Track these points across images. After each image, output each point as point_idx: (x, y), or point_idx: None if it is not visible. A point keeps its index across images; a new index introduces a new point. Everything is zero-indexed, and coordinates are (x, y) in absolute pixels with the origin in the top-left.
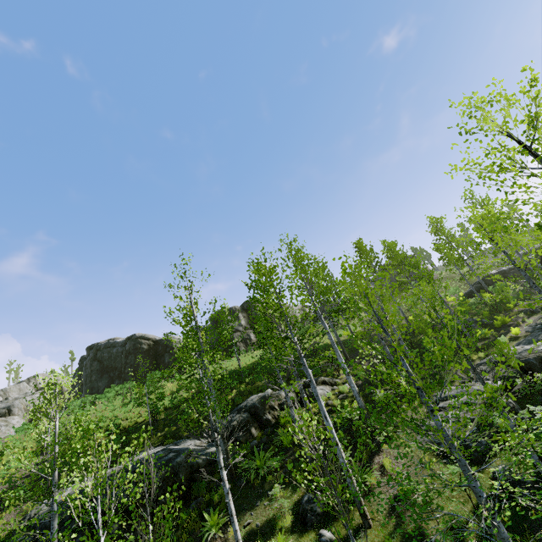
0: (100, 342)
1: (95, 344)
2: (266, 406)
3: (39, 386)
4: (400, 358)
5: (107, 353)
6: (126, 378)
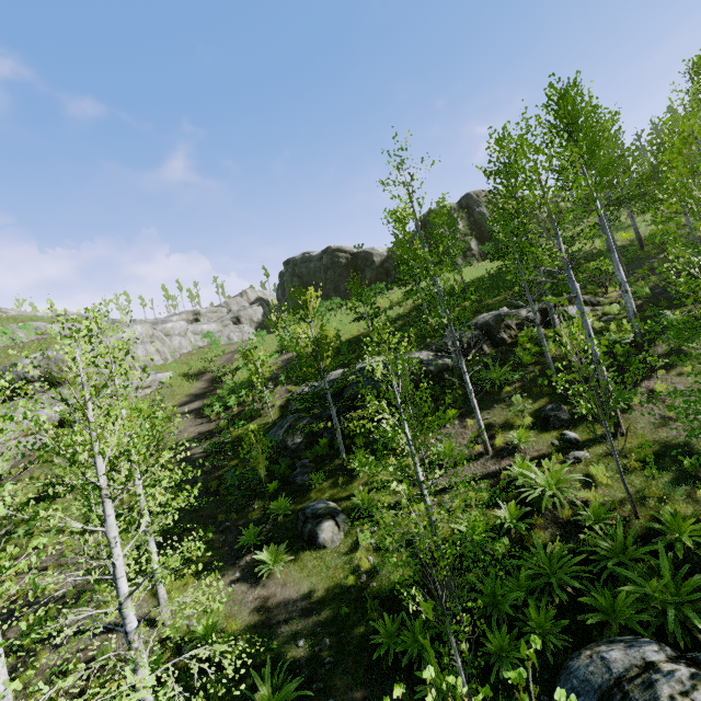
0: (295, 257)
1: (290, 259)
2: (501, 325)
3: (251, 301)
4: None
5: (304, 268)
6: (328, 294)
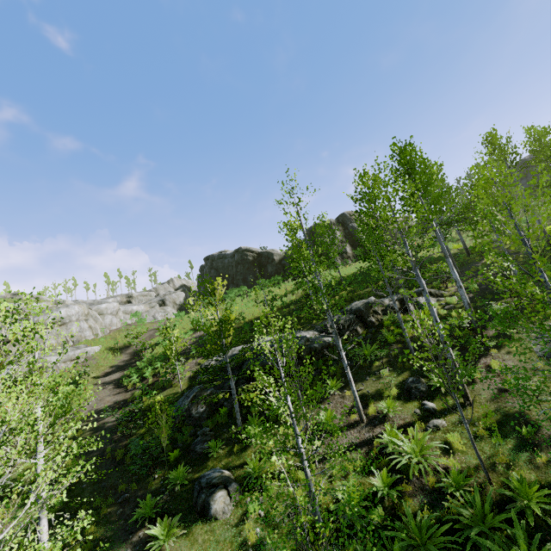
0: (213, 254)
1: (209, 255)
2: (370, 310)
3: (176, 287)
4: (539, 270)
5: (220, 263)
6: (238, 283)
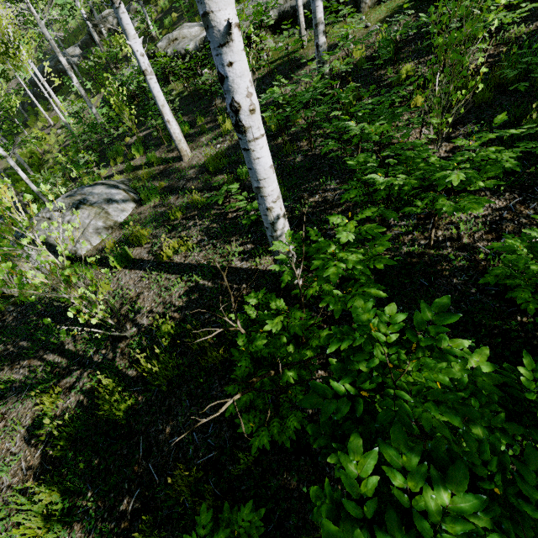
0: None
1: None
2: (96, 31)
3: None
4: None
5: None
6: None
